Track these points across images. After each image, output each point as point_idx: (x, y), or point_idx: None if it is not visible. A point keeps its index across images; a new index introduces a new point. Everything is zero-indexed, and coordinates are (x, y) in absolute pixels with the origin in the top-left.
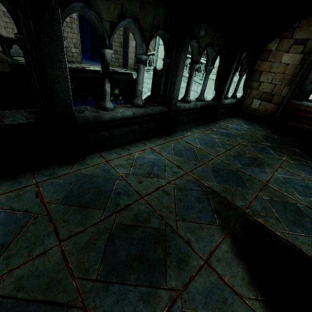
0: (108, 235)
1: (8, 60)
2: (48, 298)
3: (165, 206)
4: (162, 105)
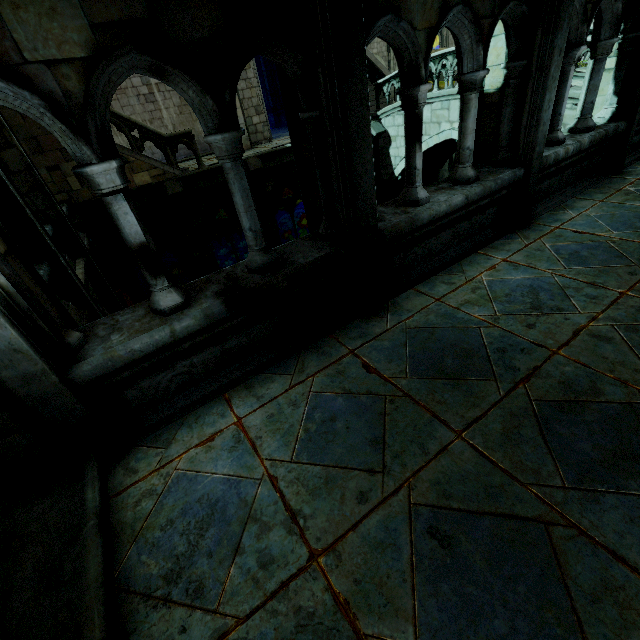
0: (534, 419)
1: (176, 173)
2: (501, 509)
3: (617, 363)
4: (509, 165)
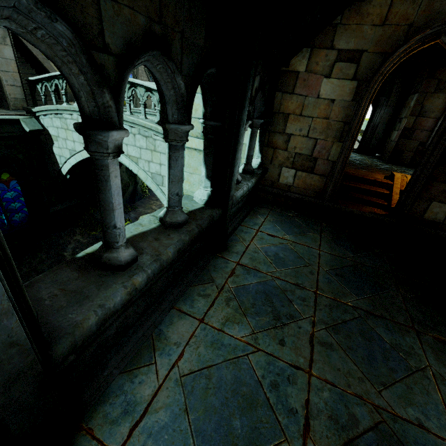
0: None
1: None
2: None
3: None
4: None
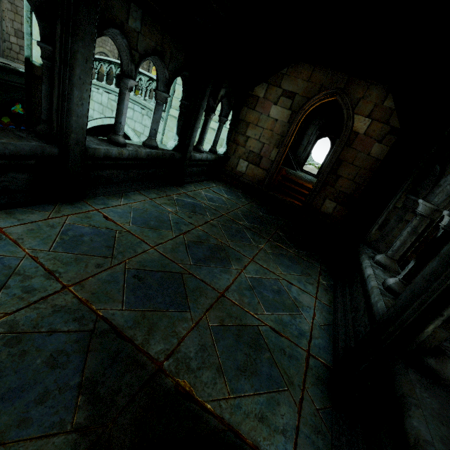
0: None
1: None
2: None
3: None
4: (47, 139)
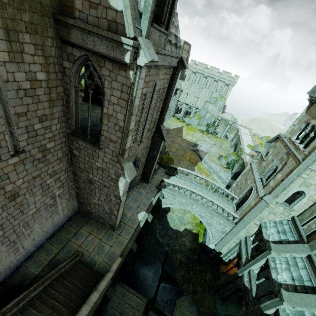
0: None
1: (110, 282)
2: None
3: None
4: None
